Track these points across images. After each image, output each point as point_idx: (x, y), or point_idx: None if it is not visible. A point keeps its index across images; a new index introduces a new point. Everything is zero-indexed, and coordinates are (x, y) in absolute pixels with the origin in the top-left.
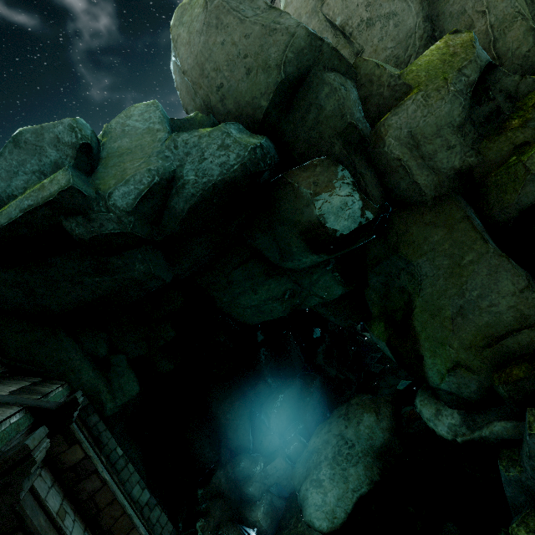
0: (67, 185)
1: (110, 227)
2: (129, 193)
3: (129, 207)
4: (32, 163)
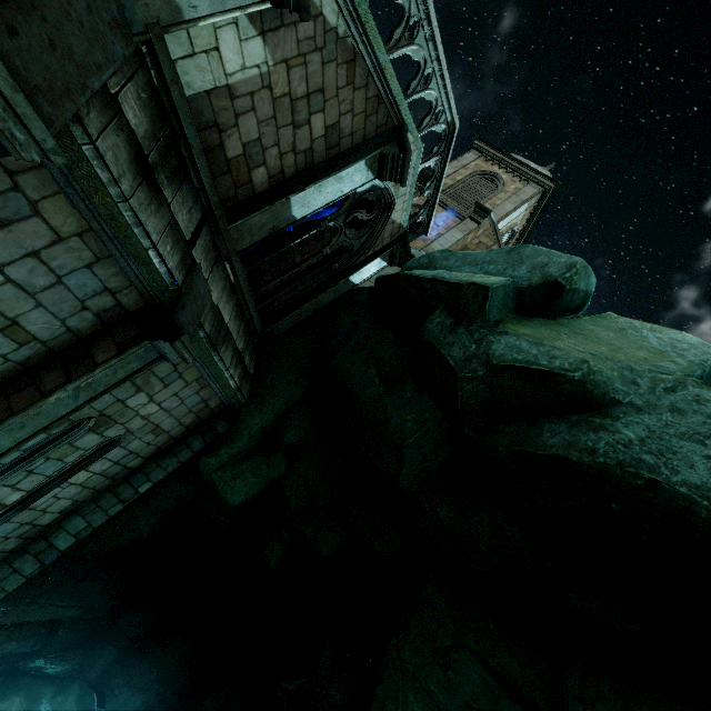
0: (486, 284)
1: (453, 353)
2: (521, 351)
3: (498, 360)
4: (497, 267)
